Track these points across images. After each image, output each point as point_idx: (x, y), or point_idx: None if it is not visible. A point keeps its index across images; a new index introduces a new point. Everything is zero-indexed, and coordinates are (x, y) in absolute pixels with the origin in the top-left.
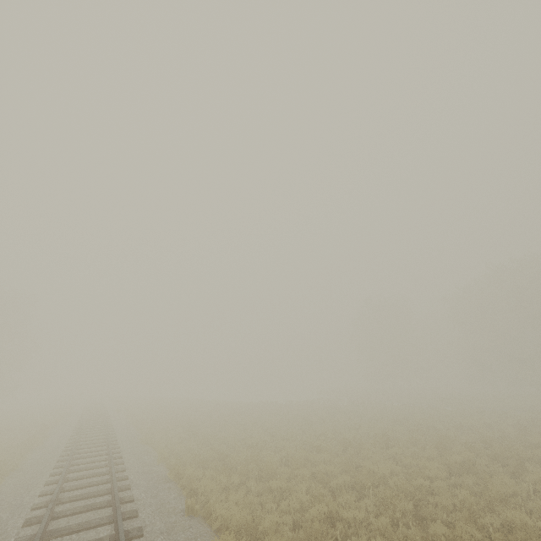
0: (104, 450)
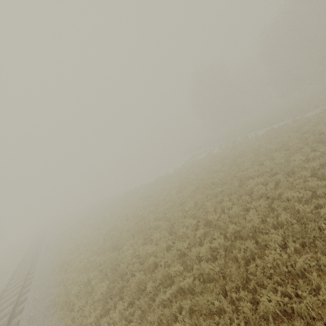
0: None
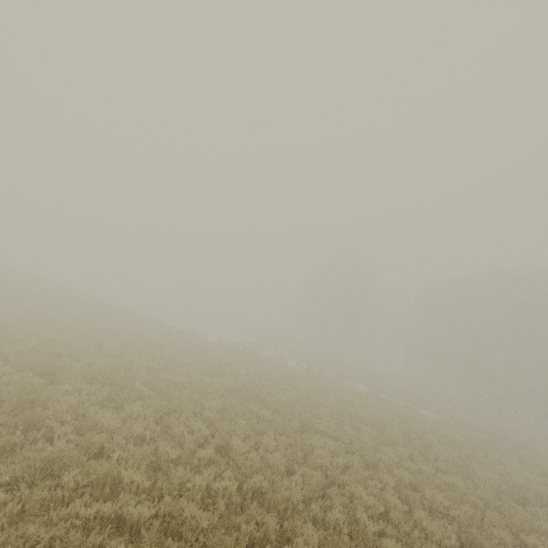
0: None
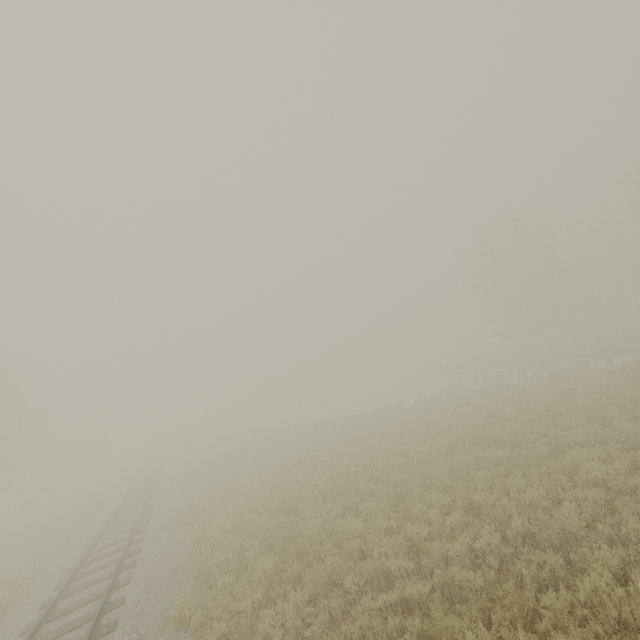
0: None
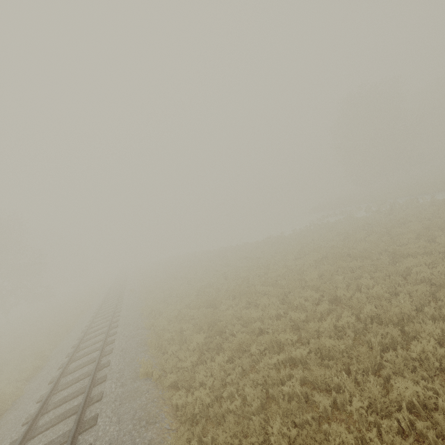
0: (66, 441)
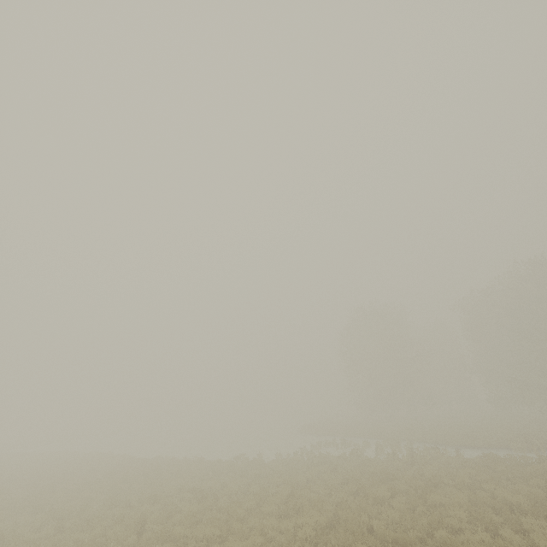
0: None
